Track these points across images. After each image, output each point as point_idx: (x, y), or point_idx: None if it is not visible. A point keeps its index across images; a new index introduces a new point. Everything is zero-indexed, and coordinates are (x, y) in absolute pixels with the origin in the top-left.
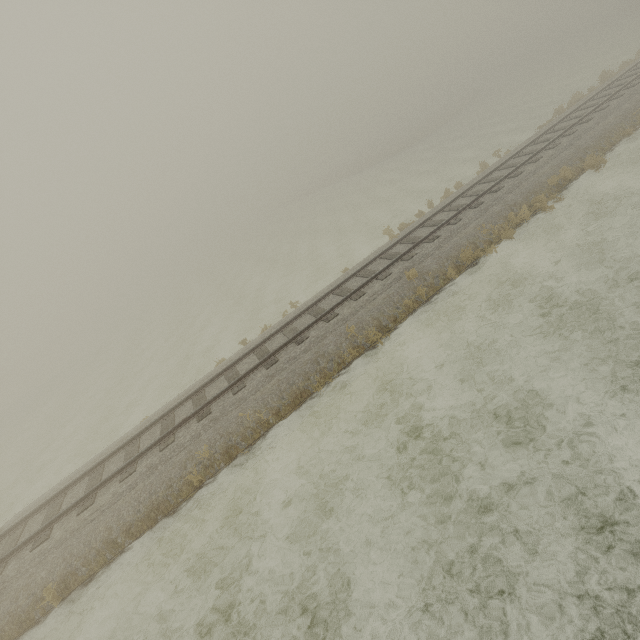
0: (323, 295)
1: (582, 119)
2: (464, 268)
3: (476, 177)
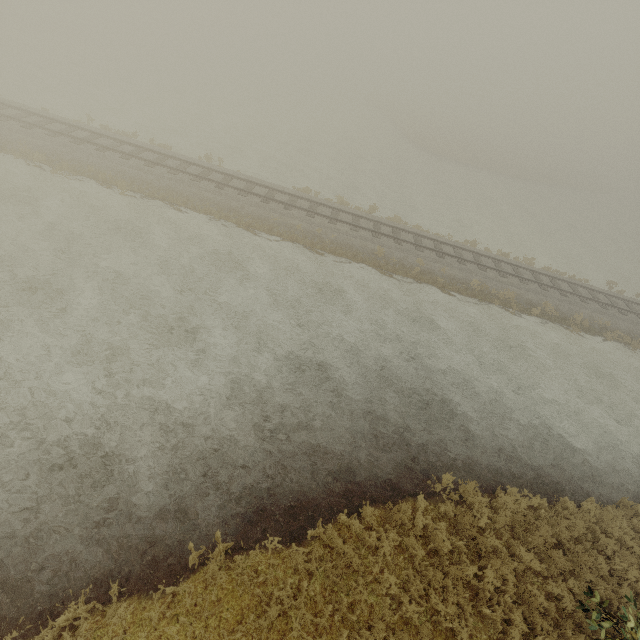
0: None
1: (224, 185)
2: None
3: (176, 153)
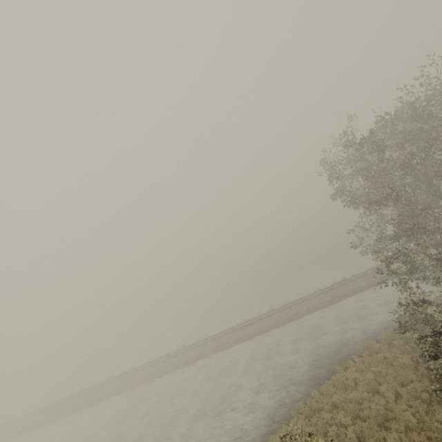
0: (107, 380)
1: (215, 338)
2: (123, 391)
3: (189, 345)
